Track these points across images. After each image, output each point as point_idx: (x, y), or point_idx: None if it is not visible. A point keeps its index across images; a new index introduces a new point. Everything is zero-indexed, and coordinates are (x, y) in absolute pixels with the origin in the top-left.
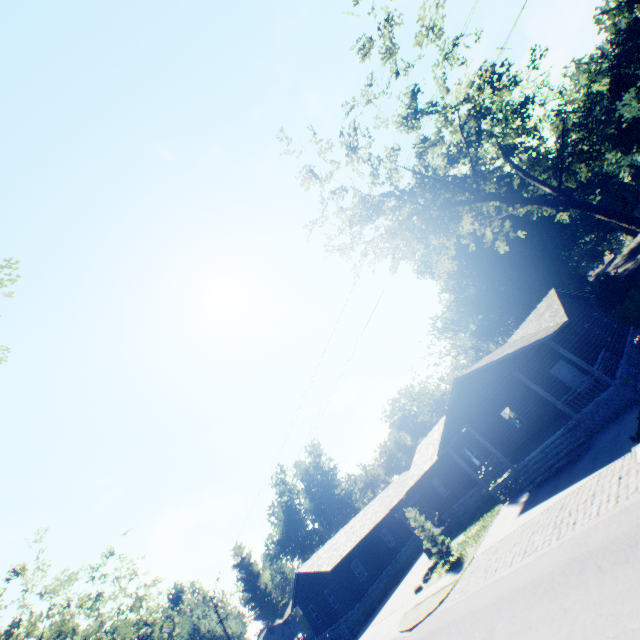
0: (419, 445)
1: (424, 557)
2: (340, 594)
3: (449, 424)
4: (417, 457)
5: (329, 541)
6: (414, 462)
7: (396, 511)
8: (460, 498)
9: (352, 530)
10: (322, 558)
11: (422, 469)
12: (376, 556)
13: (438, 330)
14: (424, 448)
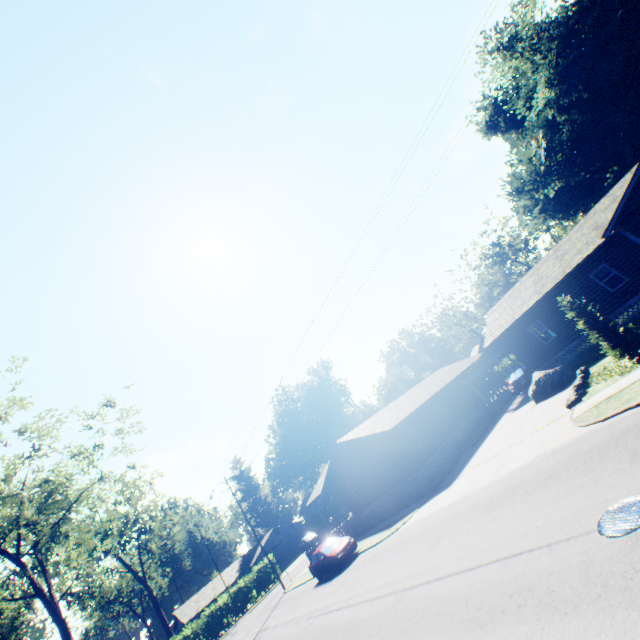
0: (492, 308)
1: (516, 412)
2: (398, 459)
3: (634, 184)
4: (496, 314)
5: (370, 418)
6: (492, 320)
7: (449, 390)
8: (571, 342)
9: (399, 405)
10: (369, 427)
11: (520, 310)
12: (434, 427)
13: (512, 190)
14: (508, 301)
